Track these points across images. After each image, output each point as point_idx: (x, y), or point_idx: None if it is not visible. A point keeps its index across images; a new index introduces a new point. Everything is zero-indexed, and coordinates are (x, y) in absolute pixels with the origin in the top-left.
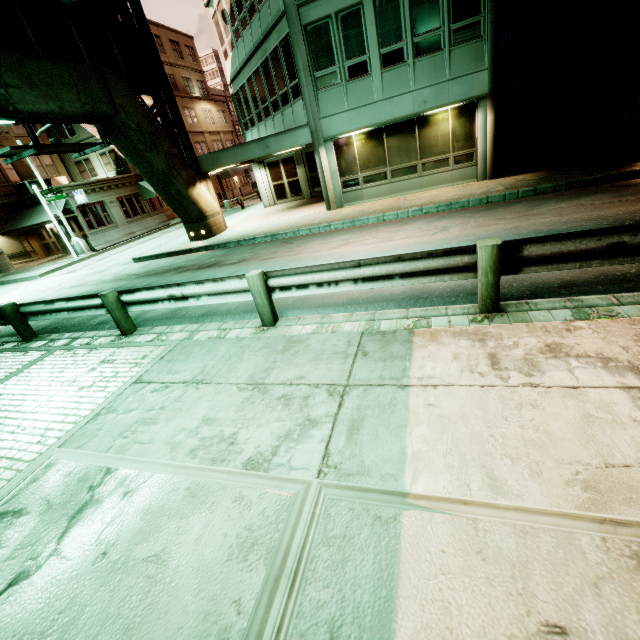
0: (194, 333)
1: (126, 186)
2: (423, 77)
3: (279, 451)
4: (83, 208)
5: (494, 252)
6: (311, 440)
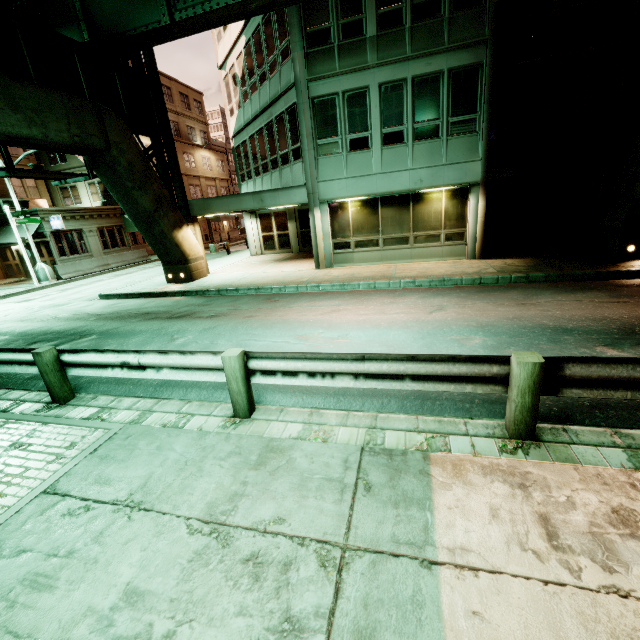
0: (146, 414)
1: (110, 217)
2: (421, 159)
3: None
4: (58, 234)
5: (535, 371)
6: None
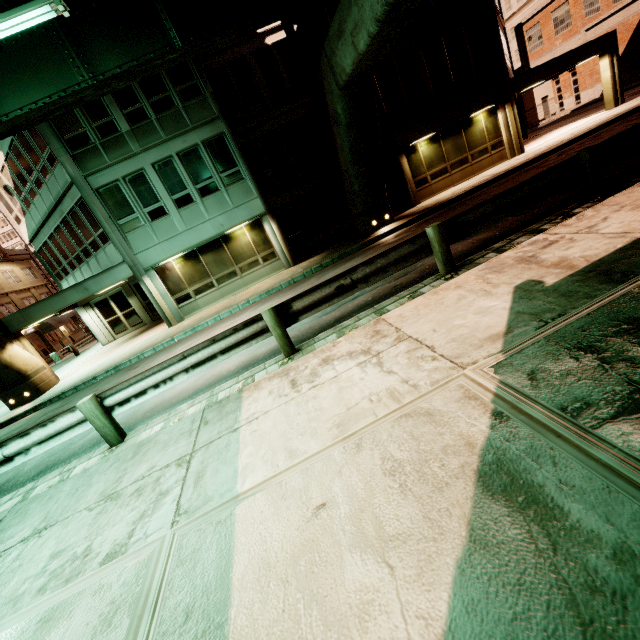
0: (29, 492)
1: None
2: (213, 209)
3: (136, 532)
4: None
5: (272, 313)
6: (164, 506)
